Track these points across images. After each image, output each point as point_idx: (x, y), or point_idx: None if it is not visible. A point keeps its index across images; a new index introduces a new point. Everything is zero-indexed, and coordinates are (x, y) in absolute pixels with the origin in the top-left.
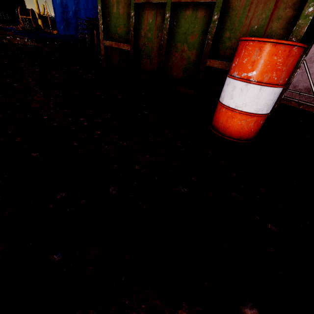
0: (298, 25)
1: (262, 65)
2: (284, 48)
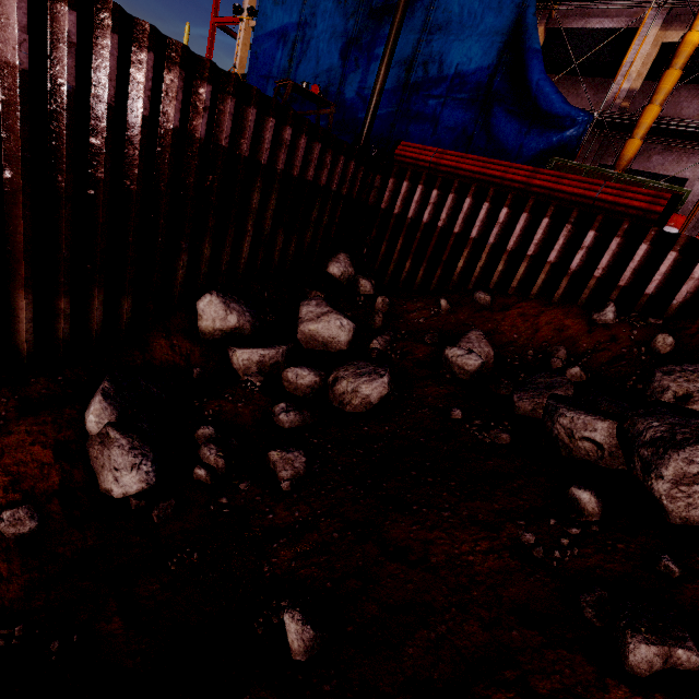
0: (675, 212)
1: (676, 222)
2: (683, 218)
